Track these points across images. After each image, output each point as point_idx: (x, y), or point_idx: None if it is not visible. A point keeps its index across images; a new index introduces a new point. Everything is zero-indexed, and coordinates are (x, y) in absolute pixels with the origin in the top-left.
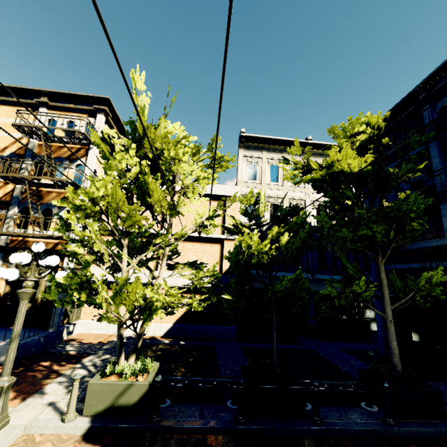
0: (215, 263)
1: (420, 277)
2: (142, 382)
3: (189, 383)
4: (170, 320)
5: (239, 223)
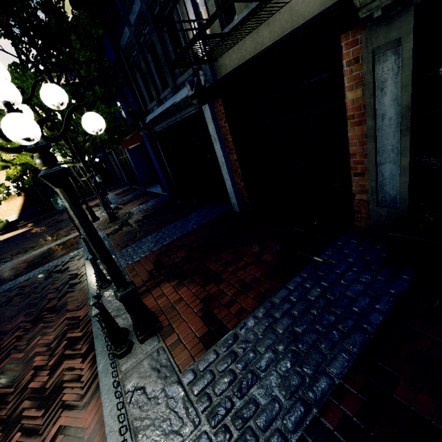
0: (3, 183)
1: None
2: (2, 223)
3: (20, 218)
4: (16, 212)
5: (5, 163)
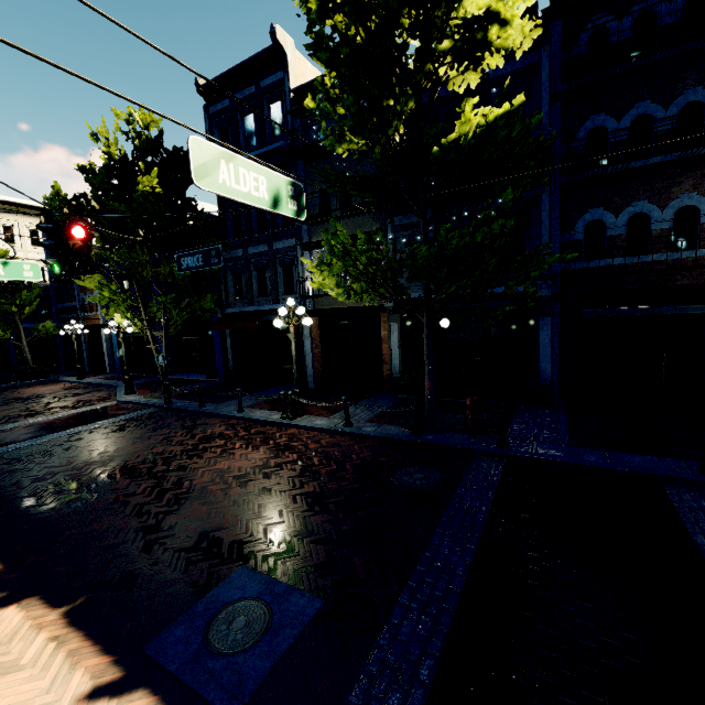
0: None
1: (39, 326)
2: None
3: None
4: None
5: None
